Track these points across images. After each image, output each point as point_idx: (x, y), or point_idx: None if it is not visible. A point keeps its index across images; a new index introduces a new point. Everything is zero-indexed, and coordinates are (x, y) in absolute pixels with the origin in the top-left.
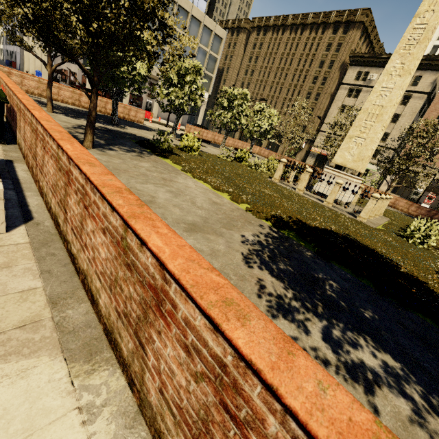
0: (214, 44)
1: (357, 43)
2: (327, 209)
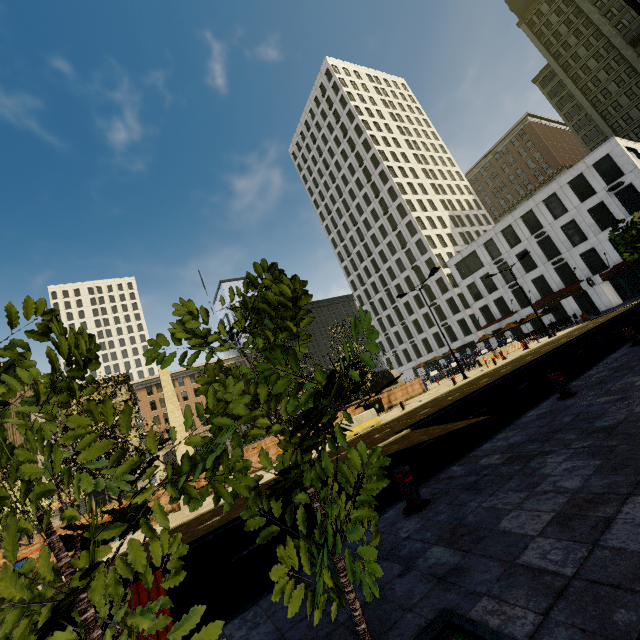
0: None
1: None
2: None
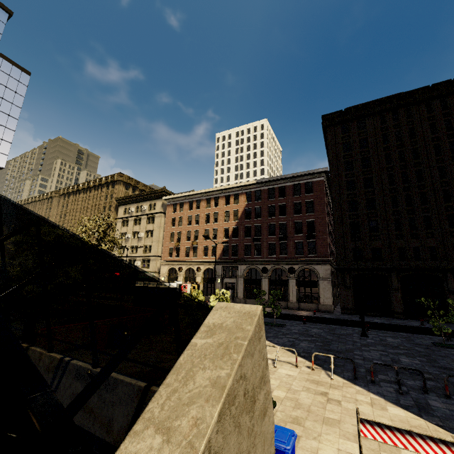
0: None
1: (126, 192)
2: None
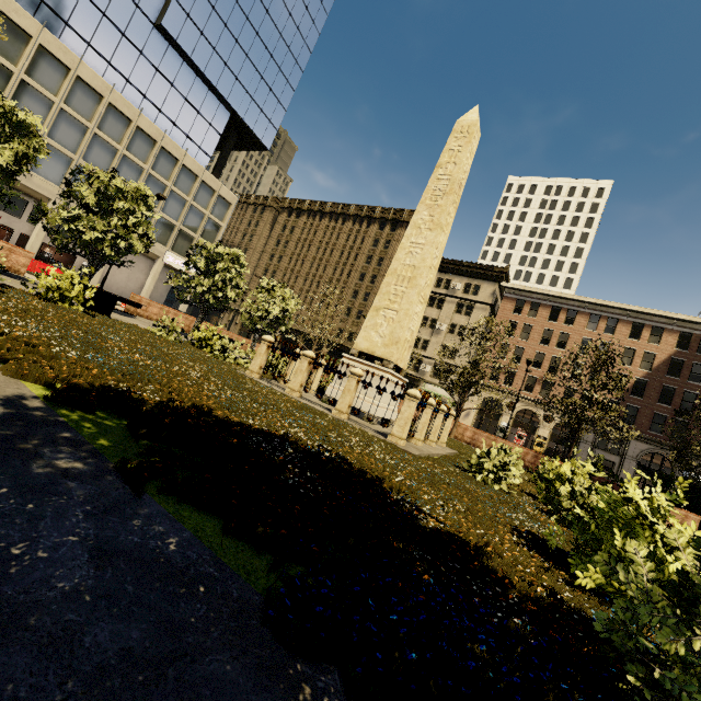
0: (217, 207)
1: None
2: (330, 418)
